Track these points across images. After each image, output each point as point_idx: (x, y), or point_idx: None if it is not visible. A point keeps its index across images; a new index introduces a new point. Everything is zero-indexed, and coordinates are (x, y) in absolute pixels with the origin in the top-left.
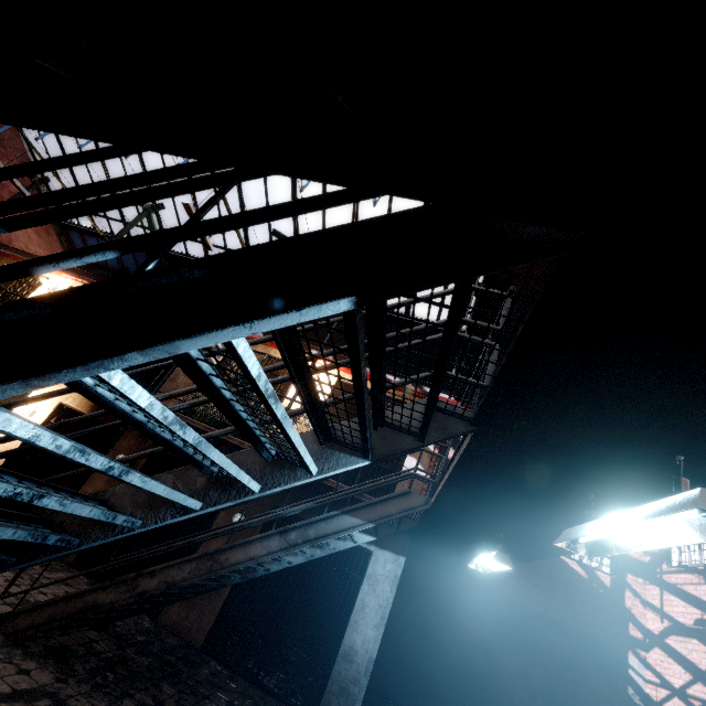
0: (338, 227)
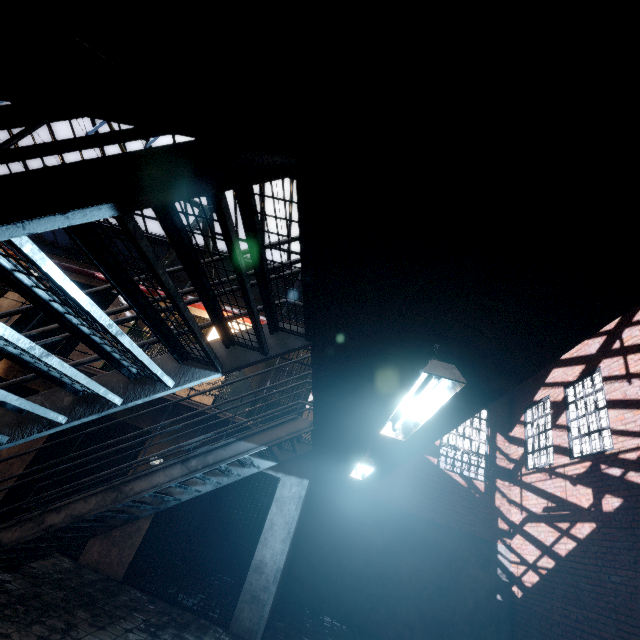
0: (116, 155)
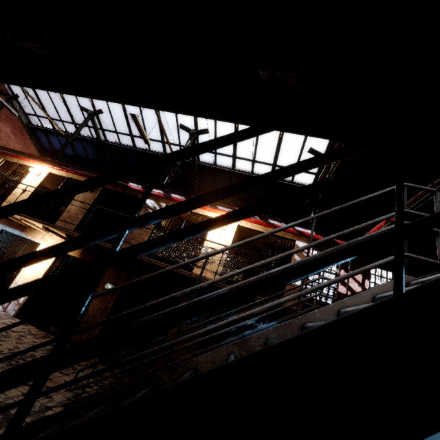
0: None
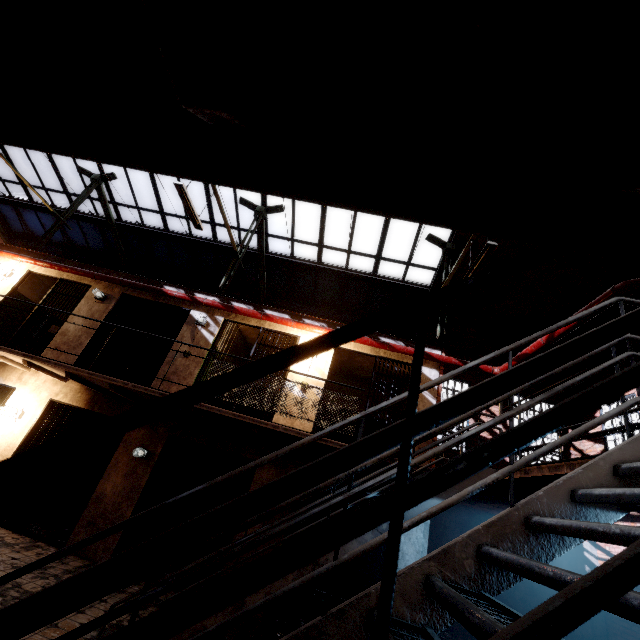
0: None
